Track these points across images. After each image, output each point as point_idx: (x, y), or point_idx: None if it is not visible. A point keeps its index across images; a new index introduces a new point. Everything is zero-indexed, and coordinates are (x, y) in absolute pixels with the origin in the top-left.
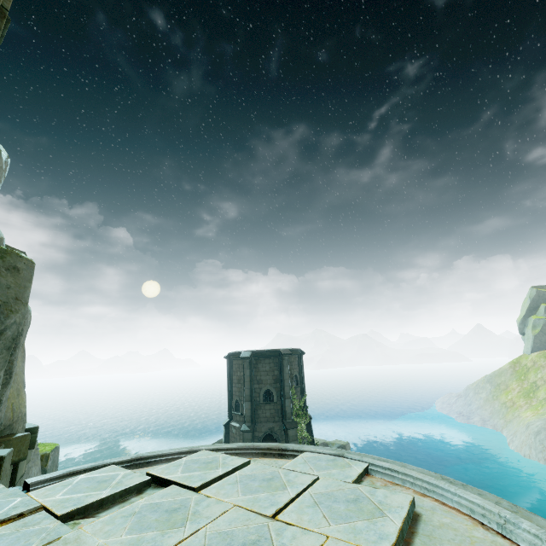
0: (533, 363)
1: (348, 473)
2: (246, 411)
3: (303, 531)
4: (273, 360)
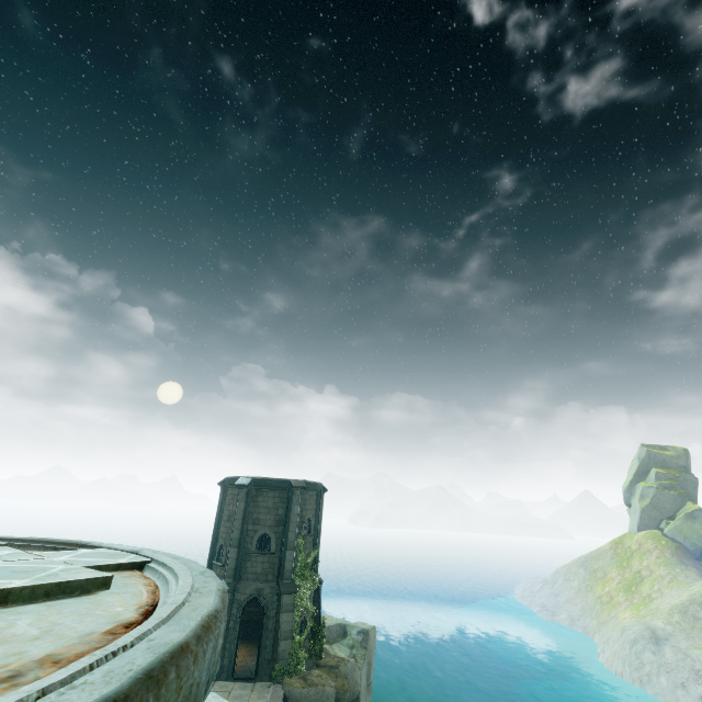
0: (639, 546)
1: (101, 562)
2: (230, 561)
3: None
4: (280, 493)
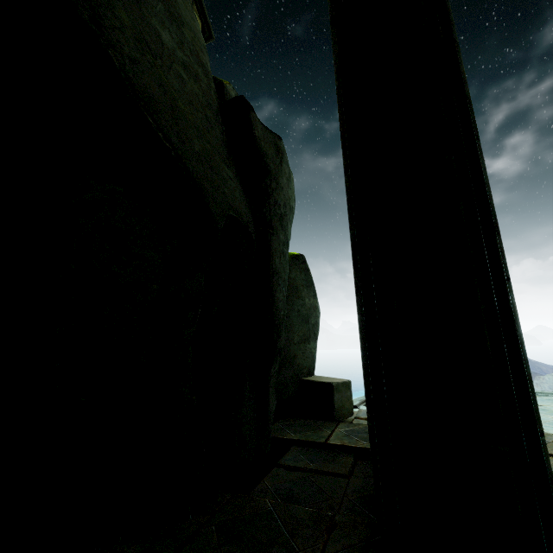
0: None
1: None
2: None
3: (552, 406)
4: None
